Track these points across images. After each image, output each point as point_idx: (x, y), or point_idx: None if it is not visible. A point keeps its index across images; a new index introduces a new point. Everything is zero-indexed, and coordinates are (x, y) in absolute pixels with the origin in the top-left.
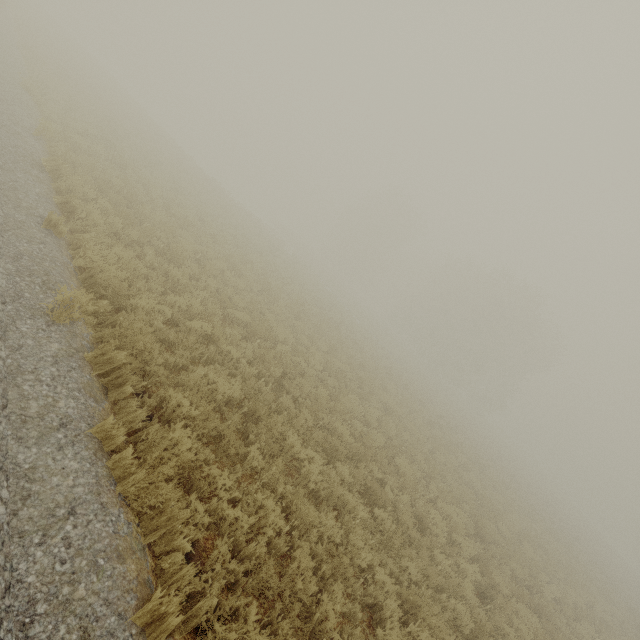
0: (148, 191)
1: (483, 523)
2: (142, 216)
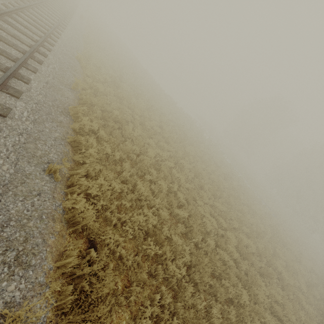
0: (133, 113)
1: None
2: (126, 134)
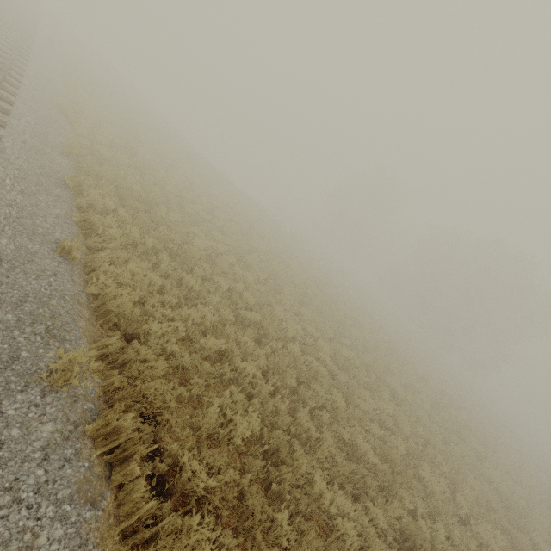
0: (164, 191)
1: (520, 543)
2: (158, 219)
